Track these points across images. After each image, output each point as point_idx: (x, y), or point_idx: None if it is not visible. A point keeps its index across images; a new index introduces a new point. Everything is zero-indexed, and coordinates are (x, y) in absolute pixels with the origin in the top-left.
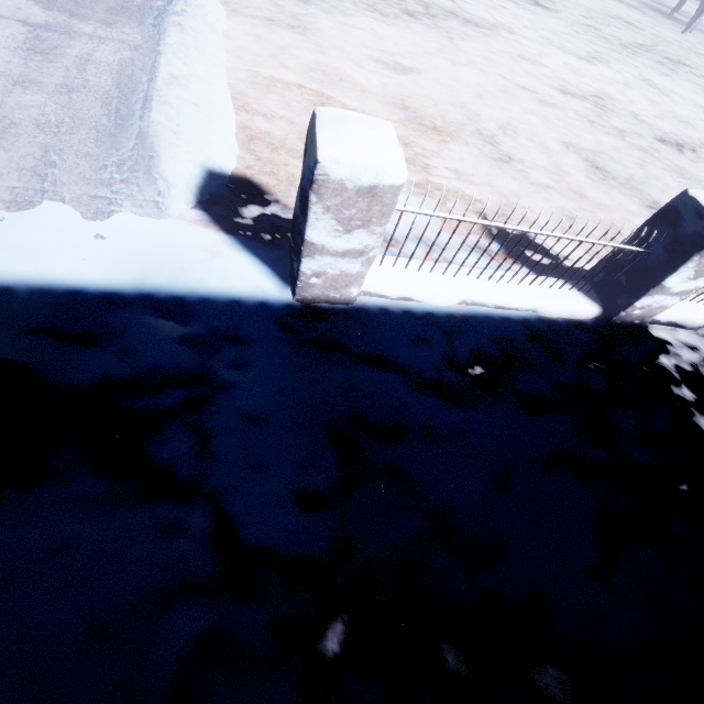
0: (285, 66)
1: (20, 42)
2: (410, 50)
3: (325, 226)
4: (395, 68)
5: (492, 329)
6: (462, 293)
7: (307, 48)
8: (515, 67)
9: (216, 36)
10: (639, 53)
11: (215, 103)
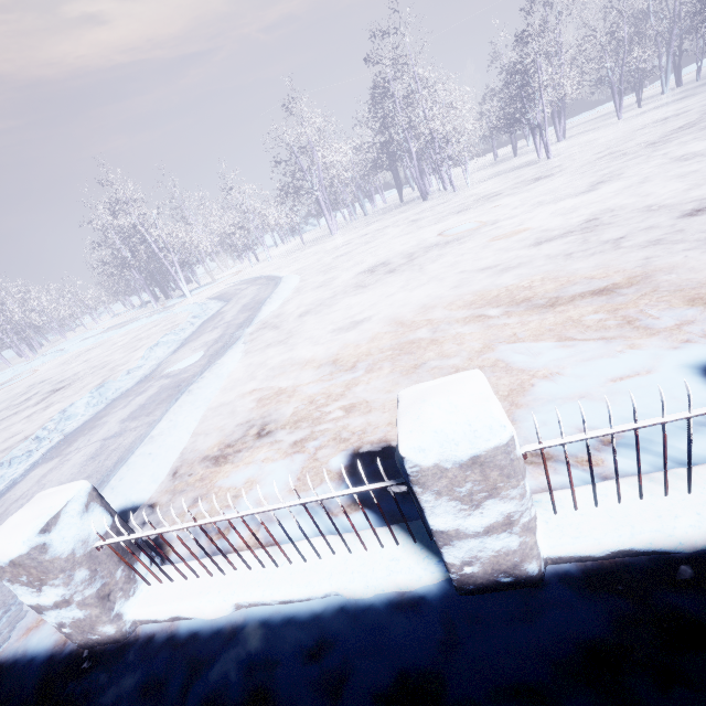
0: (254, 378)
1: (90, 455)
2: (376, 301)
3: (23, 591)
4: (349, 327)
5: (255, 647)
6: (229, 596)
7: (282, 352)
8: (485, 253)
9: (218, 382)
10: (676, 136)
11: (167, 444)
